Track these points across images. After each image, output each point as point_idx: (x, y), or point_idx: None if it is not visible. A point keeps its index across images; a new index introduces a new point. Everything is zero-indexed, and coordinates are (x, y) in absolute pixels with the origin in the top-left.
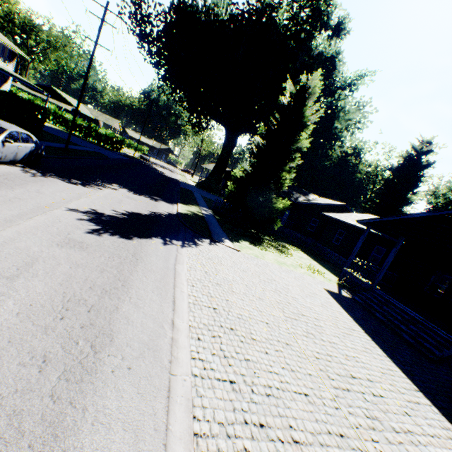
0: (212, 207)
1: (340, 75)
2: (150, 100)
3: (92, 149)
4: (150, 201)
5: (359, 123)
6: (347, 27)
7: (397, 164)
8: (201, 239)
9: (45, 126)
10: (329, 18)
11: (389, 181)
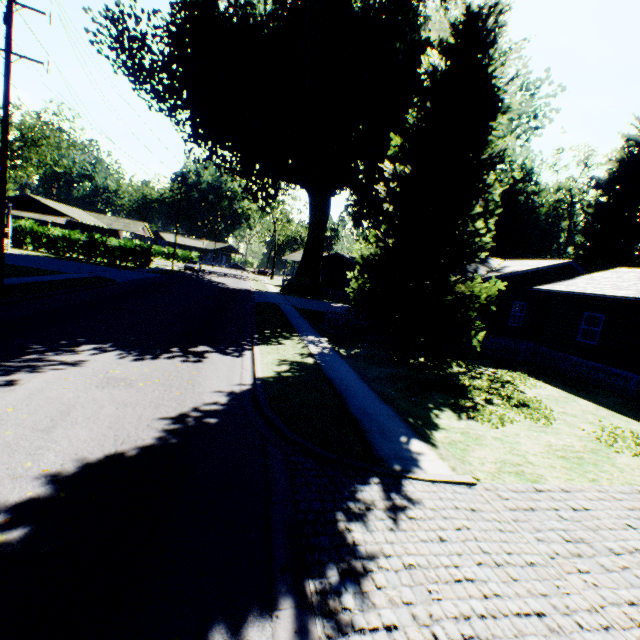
0: (325, 330)
1: None
2: (179, 176)
3: (86, 274)
4: (178, 369)
5: (534, 118)
6: None
7: (607, 174)
8: (354, 498)
9: (9, 254)
10: None
11: (603, 205)
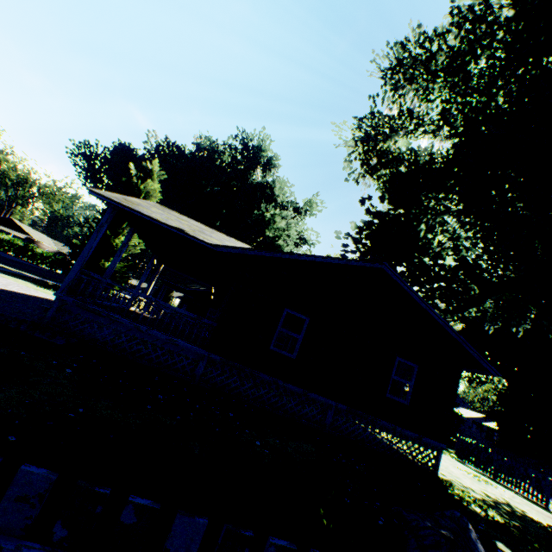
0: None
1: (279, 198)
2: None
3: None
4: None
5: (287, 230)
6: (273, 163)
7: None
8: None
9: None
10: (261, 158)
11: None
